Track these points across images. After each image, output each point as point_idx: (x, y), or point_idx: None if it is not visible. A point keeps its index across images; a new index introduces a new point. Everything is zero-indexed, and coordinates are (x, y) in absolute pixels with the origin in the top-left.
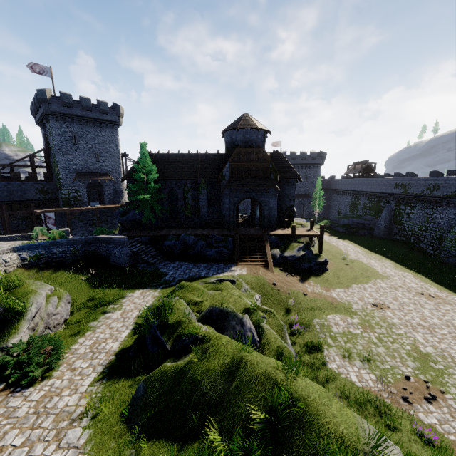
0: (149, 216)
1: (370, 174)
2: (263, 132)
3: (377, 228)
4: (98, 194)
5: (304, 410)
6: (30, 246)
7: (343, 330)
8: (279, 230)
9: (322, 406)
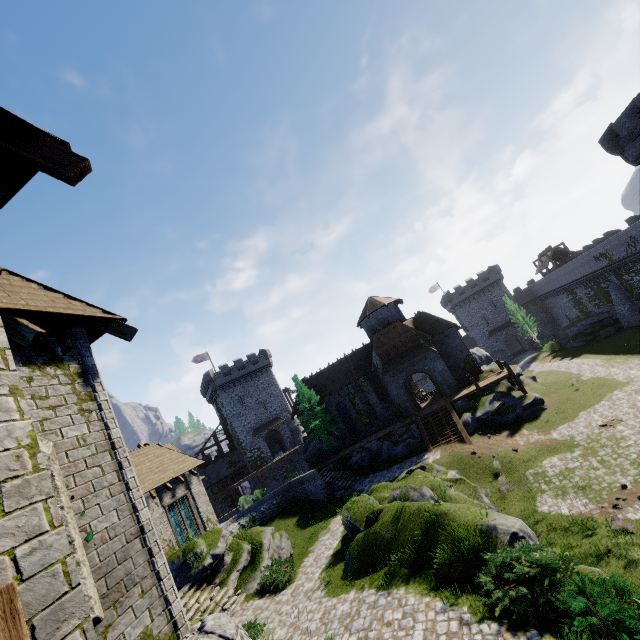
0: (328, 441)
1: (569, 256)
2: (393, 304)
3: (621, 317)
4: (278, 442)
5: (444, 518)
6: (243, 512)
7: (560, 469)
8: (464, 390)
9: (459, 512)
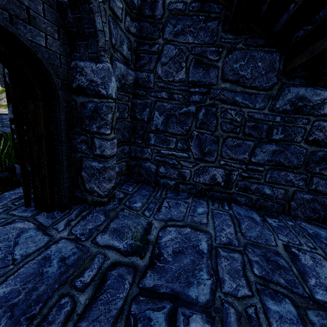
0: None
1: None
2: None
3: None
4: None
5: None
6: None
7: None
8: None
9: None
